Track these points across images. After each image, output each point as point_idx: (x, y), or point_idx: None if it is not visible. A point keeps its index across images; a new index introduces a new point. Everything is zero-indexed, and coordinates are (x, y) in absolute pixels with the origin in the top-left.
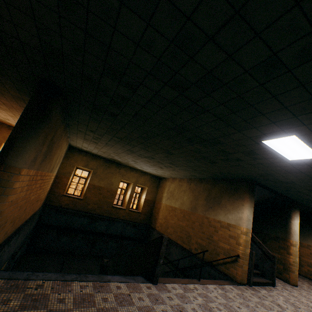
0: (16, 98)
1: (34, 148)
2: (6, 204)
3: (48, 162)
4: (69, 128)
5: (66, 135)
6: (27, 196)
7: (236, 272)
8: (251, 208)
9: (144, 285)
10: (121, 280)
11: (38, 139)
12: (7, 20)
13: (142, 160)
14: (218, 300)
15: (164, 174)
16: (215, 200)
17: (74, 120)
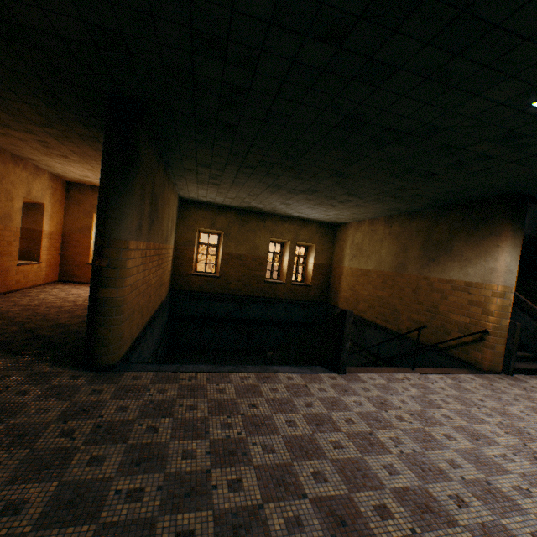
0: (87, 139)
1: (134, 210)
2: (126, 290)
3: (157, 228)
4: (172, 170)
5: (169, 182)
6: (147, 279)
7: (482, 357)
8: (515, 250)
9: (326, 376)
10: (292, 371)
11: (135, 195)
12: (31, 5)
13: (297, 199)
14: (445, 391)
15: (341, 217)
16: (441, 246)
17: (174, 153)
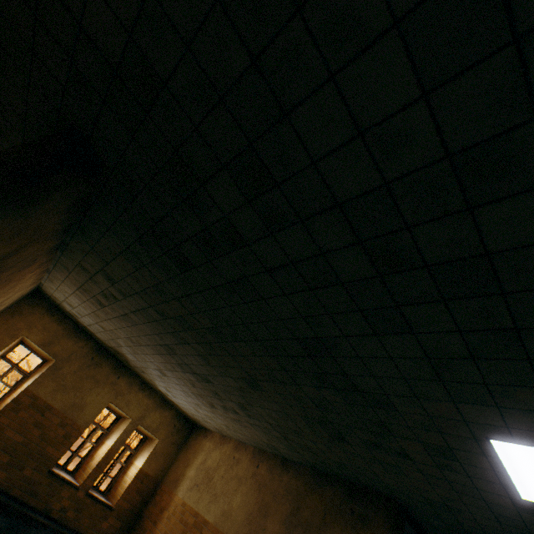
0: None
1: None
2: None
3: None
4: (63, 254)
5: (45, 264)
6: None
7: None
8: None
9: None
10: None
11: None
12: None
13: (181, 376)
14: None
15: (209, 421)
16: (310, 533)
17: (87, 241)
